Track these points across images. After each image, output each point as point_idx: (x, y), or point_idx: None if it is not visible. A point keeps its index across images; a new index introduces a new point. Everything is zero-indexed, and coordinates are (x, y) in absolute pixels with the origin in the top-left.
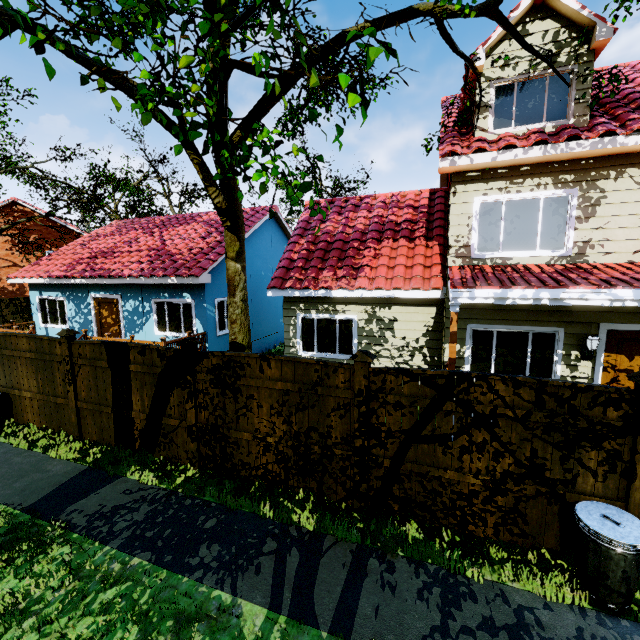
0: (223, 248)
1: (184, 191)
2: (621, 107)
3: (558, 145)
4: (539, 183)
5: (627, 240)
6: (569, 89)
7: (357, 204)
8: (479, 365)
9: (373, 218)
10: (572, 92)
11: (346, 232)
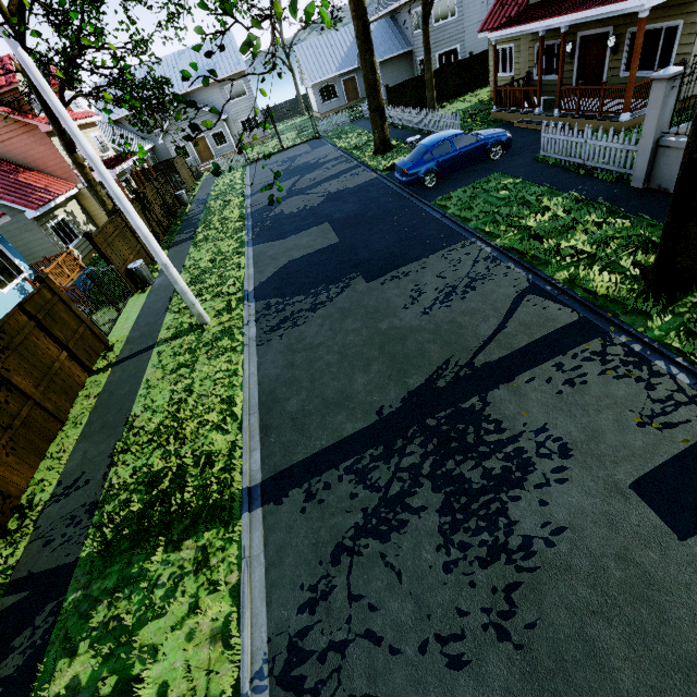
0: None
1: None
2: None
3: None
4: None
5: None
6: None
7: None
8: None
9: None
10: None
11: None
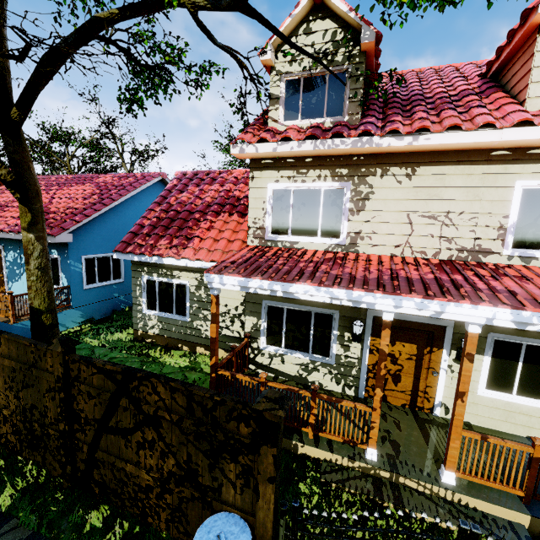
0: (92, 210)
1: (134, 151)
2: (395, 108)
3: (326, 141)
4: (320, 175)
5: (390, 234)
6: (345, 88)
7: (215, 177)
8: (273, 338)
9: (221, 192)
10: (347, 91)
11: (195, 203)
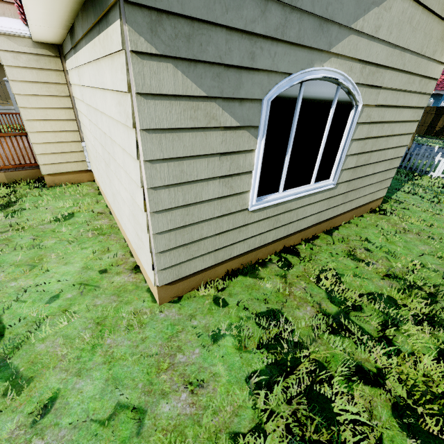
0: None
1: None
2: None
3: None
4: None
5: None
6: None
7: None
8: None
9: None
10: None
11: None
